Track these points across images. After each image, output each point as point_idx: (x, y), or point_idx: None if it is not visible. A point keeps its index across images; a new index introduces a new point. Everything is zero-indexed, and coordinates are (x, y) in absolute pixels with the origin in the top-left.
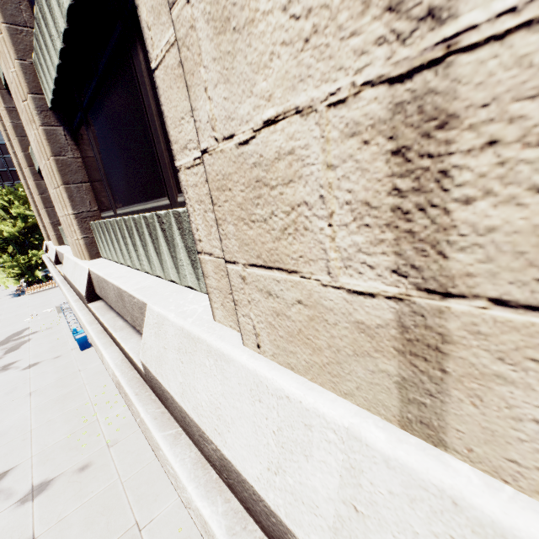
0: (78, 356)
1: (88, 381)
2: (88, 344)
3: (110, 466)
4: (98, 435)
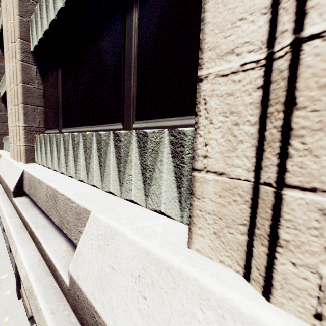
0: None
1: None
2: None
3: None
4: None
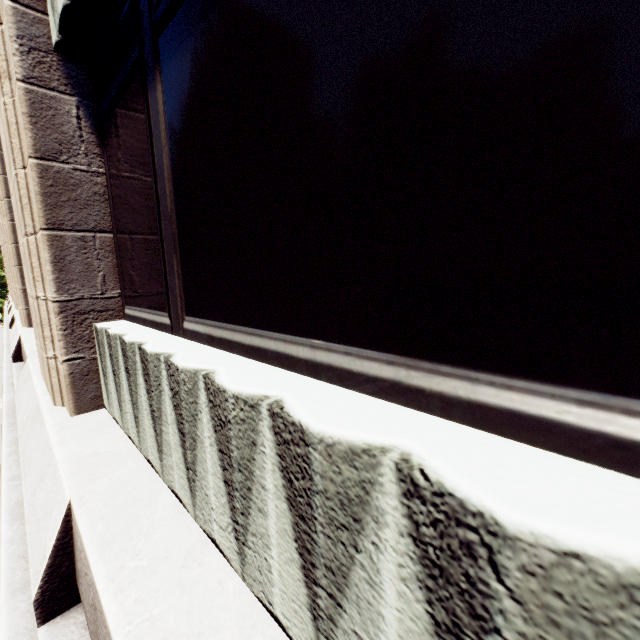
0: None
1: None
2: None
3: None
4: None
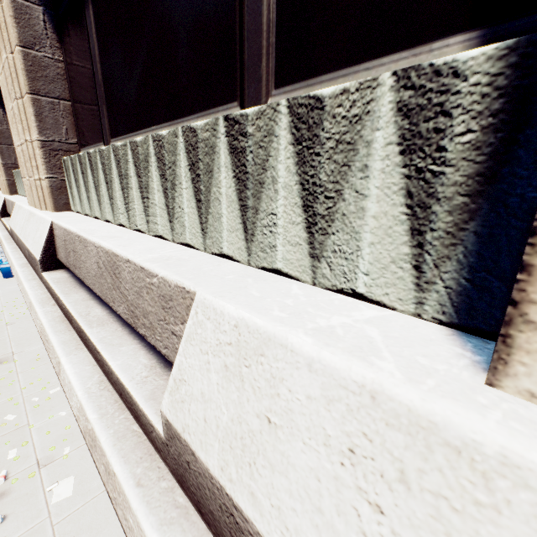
0: (0, 281)
1: (4, 295)
2: (11, 274)
3: (5, 332)
4: (1, 320)
